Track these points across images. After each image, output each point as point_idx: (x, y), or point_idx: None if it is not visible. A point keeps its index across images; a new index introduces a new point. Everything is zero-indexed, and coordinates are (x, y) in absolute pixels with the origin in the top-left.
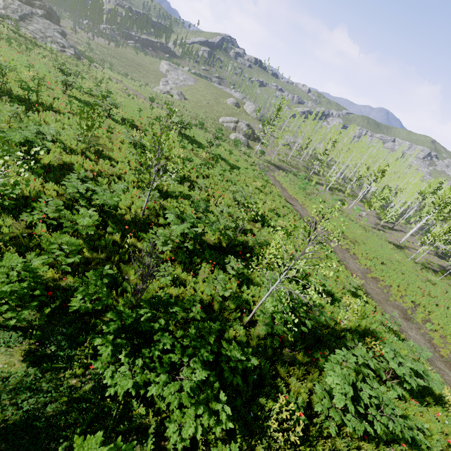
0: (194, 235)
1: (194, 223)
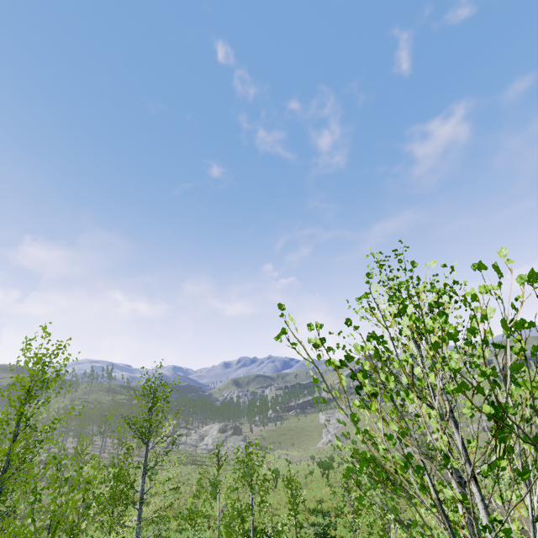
0: (323, 534)
1: (324, 529)
